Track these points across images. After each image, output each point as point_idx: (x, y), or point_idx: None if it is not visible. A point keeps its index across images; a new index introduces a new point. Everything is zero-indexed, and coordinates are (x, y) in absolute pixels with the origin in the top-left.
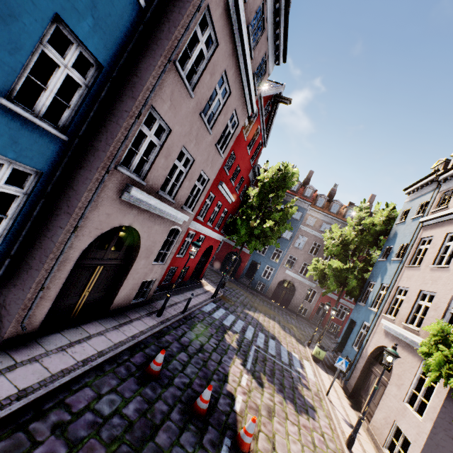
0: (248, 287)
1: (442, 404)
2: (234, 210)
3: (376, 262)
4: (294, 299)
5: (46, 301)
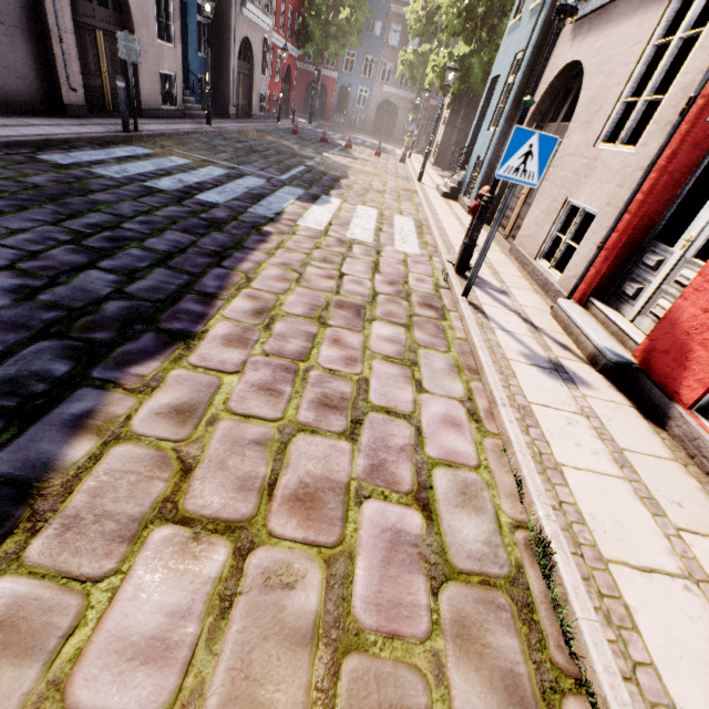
0: (343, 124)
1: (450, 110)
2: (299, 5)
3: None
4: (398, 124)
5: (234, 94)
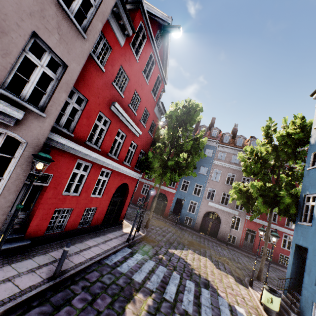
0: (176, 223)
1: None
2: (146, 147)
3: (305, 172)
4: (220, 228)
5: None
